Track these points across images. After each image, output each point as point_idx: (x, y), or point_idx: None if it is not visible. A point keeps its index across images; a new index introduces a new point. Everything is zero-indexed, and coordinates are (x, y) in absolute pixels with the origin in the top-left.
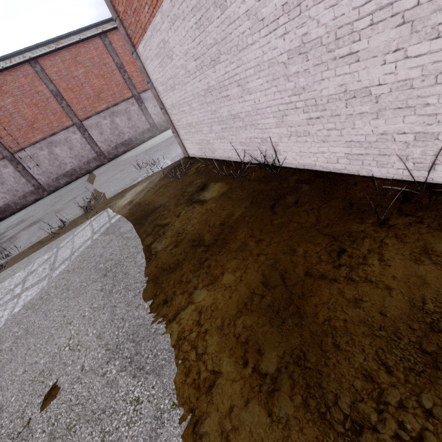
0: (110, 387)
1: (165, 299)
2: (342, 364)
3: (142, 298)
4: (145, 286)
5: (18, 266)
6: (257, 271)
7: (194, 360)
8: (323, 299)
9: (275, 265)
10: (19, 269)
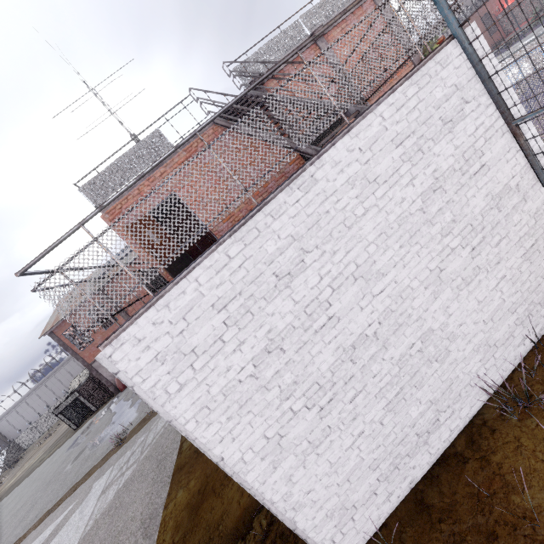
0: (135, 543)
1: (169, 492)
2: (191, 540)
3: (163, 489)
4: (167, 480)
5: (129, 444)
6: (201, 481)
7: (161, 532)
8: (206, 505)
9: (208, 478)
10: (129, 447)
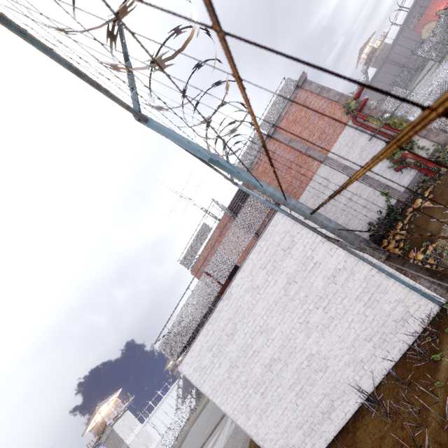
0: None
1: None
2: None
3: None
4: None
5: None
6: None
7: None
8: None
9: None
10: None
